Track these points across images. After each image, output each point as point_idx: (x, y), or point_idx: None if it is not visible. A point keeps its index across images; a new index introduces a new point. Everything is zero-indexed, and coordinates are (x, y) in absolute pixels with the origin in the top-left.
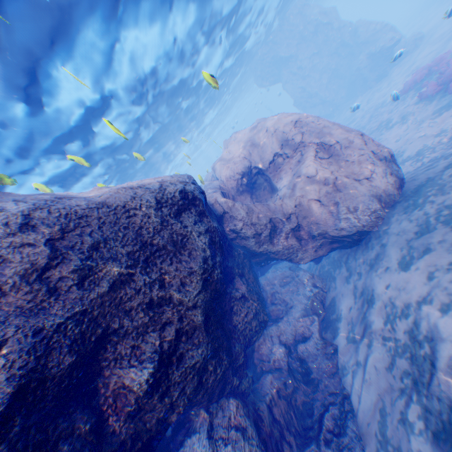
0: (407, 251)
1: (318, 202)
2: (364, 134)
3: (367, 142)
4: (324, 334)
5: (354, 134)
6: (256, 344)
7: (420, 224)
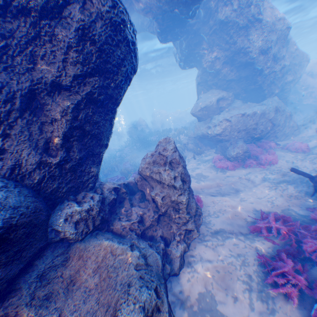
0: None
1: None
2: None
3: None
4: None
5: None
6: None
7: None
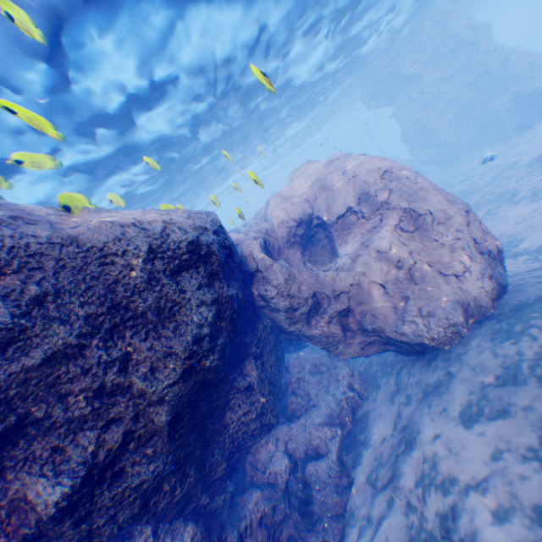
0: (477, 398)
1: (381, 288)
2: (471, 211)
3: (472, 223)
4: (344, 456)
5: (457, 208)
6: (255, 444)
7: (507, 367)
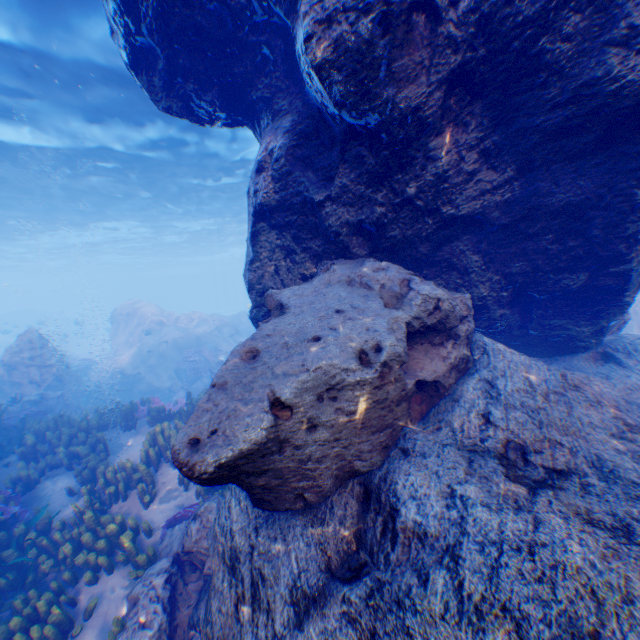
0: None
1: None
2: None
3: None
4: None
5: None
6: None
7: None
